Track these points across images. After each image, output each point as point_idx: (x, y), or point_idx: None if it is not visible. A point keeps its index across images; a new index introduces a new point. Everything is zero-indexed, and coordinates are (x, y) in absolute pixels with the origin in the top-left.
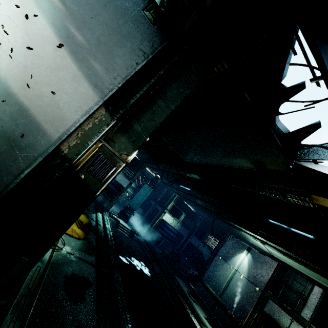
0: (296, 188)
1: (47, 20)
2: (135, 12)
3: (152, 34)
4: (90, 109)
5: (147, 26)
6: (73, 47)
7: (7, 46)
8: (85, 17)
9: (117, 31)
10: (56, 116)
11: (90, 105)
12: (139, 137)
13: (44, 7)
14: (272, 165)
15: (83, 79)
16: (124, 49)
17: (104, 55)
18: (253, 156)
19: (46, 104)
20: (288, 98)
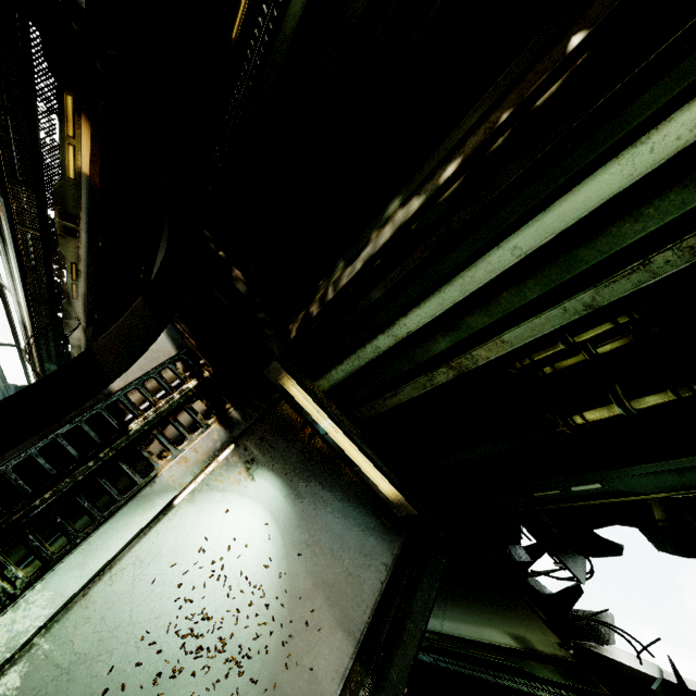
0: (594, 687)
1: (307, 570)
2: (374, 522)
3: (390, 539)
4: (346, 669)
5: (385, 533)
6: (327, 591)
7: (276, 619)
8: (336, 550)
9: (362, 552)
10: (315, 695)
11: (346, 662)
12: (396, 691)
13: (304, 558)
14: (545, 646)
15: (337, 628)
16: (369, 571)
17: (353, 586)
18: (511, 628)
19: (306, 682)
20: (534, 561)
